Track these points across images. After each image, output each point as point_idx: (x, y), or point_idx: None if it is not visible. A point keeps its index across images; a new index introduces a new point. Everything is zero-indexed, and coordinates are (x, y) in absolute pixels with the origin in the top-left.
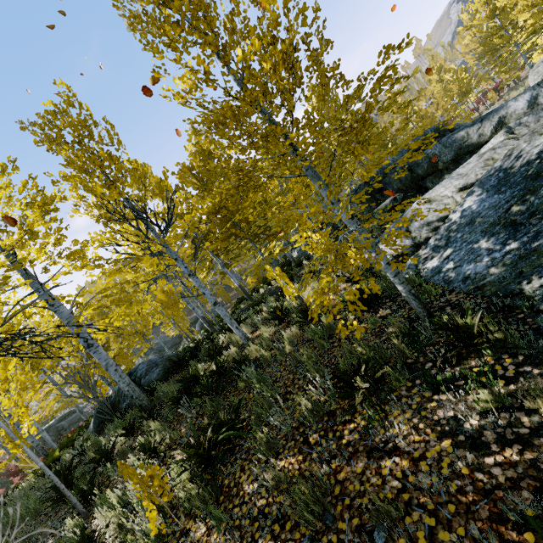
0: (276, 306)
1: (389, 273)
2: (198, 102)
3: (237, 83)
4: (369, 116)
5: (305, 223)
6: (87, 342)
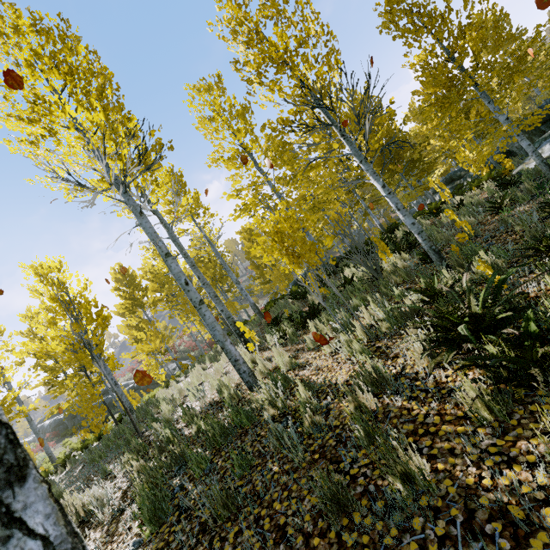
0: (431, 210)
1: (528, 151)
2: (421, 66)
3: (444, 51)
4: (523, 60)
5: (460, 151)
6: (304, 229)
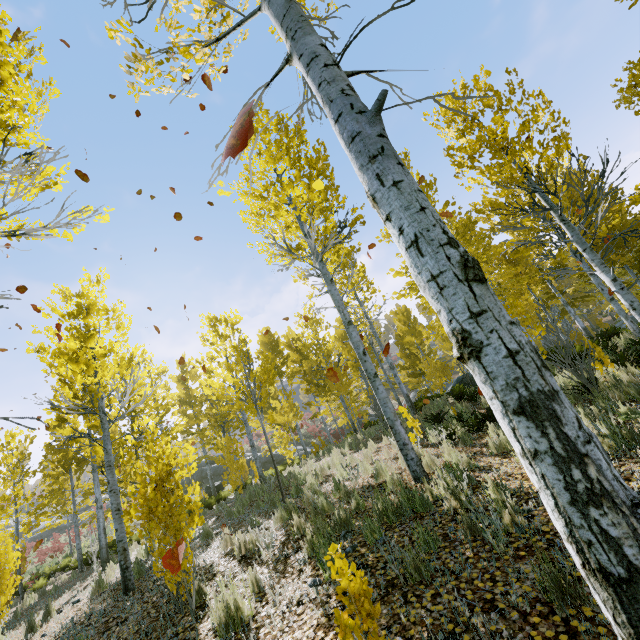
0: None
1: None
2: None
3: None
4: None
5: None
6: None
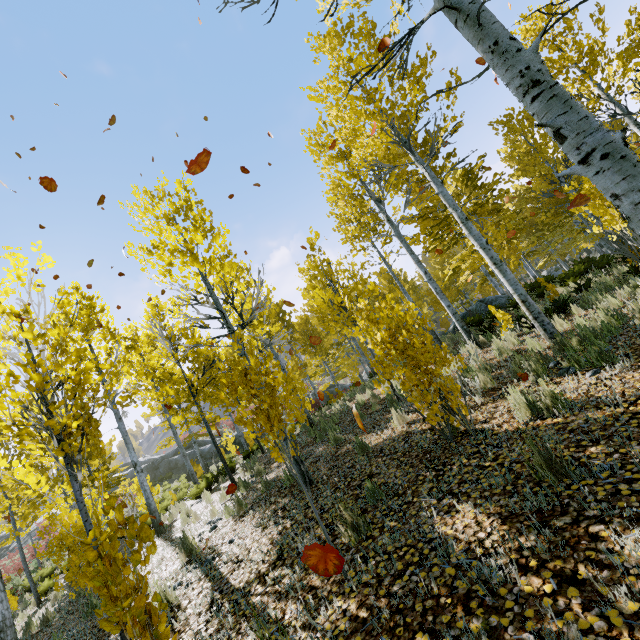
0: None
1: None
2: None
3: None
4: None
5: None
6: None
